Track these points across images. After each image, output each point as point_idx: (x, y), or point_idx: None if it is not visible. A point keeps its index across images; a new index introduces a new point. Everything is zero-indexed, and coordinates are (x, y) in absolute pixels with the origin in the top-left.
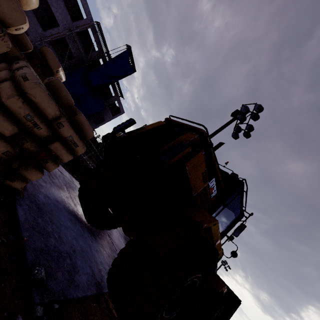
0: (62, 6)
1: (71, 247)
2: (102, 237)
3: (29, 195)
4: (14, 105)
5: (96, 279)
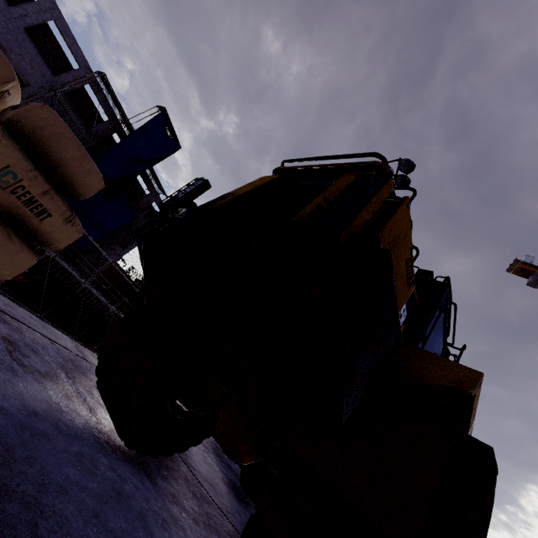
0: (30, 51)
1: None
2: (170, 472)
3: None
4: None
5: None
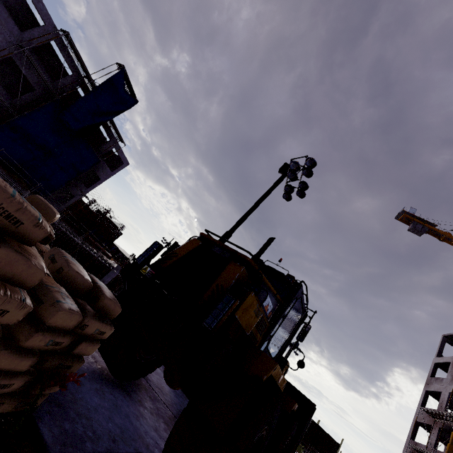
0: None
1: (109, 437)
2: (137, 387)
3: None
4: (34, 342)
5: None
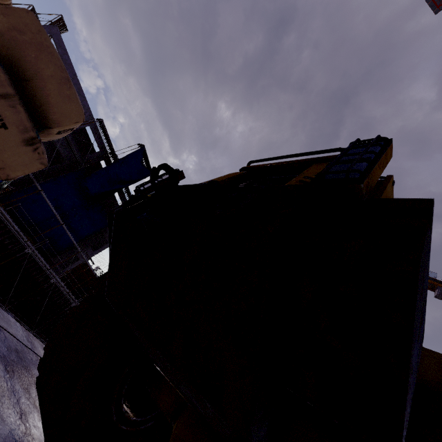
0: None
1: None
2: None
3: None
4: None
5: None
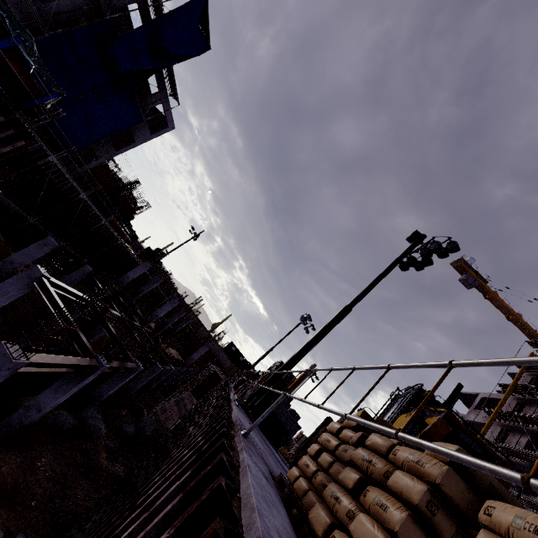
0: None
1: None
2: None
3: None
4: None
5: None
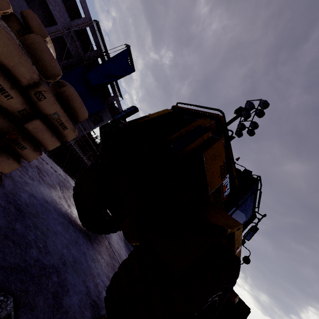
0: (60, 4)
1: (60, 258)
2: (99, 242)
3: (7, 193)
4: None
5: (92, 297)
